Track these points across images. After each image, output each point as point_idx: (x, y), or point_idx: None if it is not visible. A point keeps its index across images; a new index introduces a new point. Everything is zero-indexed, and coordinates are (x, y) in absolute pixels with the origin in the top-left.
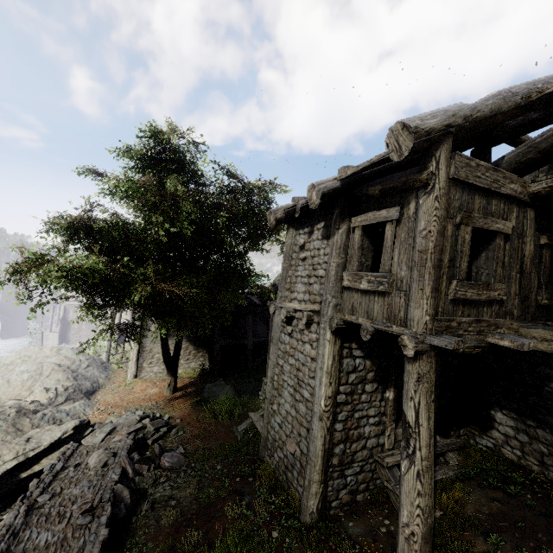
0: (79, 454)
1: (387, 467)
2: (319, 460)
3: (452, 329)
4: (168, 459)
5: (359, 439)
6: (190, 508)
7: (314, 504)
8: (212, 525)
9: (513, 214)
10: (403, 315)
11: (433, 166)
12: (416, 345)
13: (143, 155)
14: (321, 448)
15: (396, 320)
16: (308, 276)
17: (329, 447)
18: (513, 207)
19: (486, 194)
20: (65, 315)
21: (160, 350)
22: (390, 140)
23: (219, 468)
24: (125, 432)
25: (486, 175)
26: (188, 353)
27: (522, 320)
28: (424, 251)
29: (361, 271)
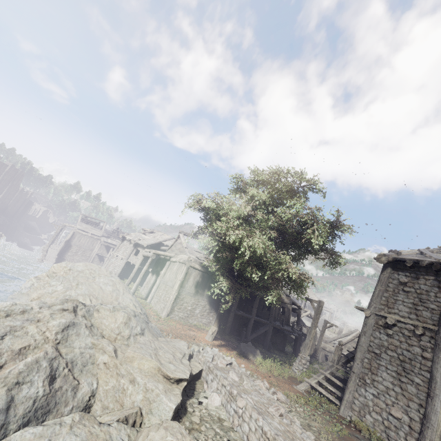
0: (220, 370)
1: None
2: (440, 428)
3: None
4: (282, 394)
5: None
6: (331, 436)
7: None
8: None
9: None
10: None
11: None
12: None
13: (267, 179)
14: None
15: None
16: (414, 304)
17: None
18: None
19: None
20: (70, 239)
21: (188, 301)
22: None
23: (319, 414)
24: (226, 362)
25: None
26: (204, 310)
27: None
28: None
29: None
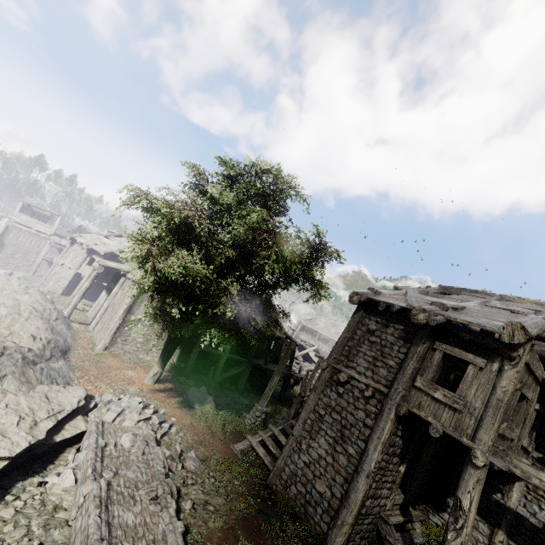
0: (109, 432)
1: (388, 524)
2: (356, 508)
3: (496, 453)
4: (193, 462)
5: (379, 497)
6: (229, 517)
7: (342, 541)
8: (255, 538)
9: (532, 387)
10: (471, 433)
11: (521, 352)
12: (486, 460)
13: (241, 175)
14: (361, 499)
15: (462, 433)
16: (375, 358)
17: (365, 499)
18: (533, 383)
19: (529, 373)
20: (2, 235)
21: (139, 331)
22: (507, 327)
23: (237, 484)
24: (137, 418)
25: (535, 364)
26: (163, 344)
27: (514, 453)
28: (501, 400)
29: (432, 381)
